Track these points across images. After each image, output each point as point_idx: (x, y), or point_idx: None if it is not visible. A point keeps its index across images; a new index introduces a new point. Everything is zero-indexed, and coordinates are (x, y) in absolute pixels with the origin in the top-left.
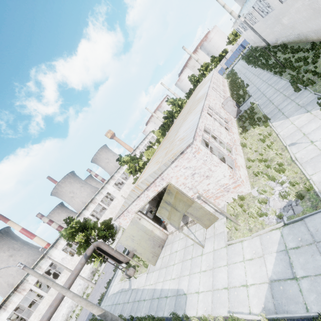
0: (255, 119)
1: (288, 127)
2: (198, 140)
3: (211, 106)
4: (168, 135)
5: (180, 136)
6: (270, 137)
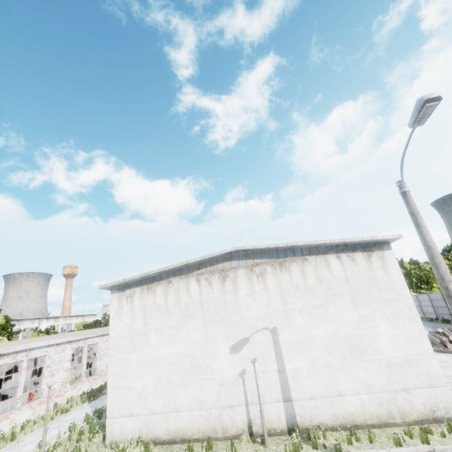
0: (103, 391)
1: (76, 414)
2: (4, 361)
3: (98, 346)
4: (42, 337)
5: (17, 346)
6: (65, 413)
